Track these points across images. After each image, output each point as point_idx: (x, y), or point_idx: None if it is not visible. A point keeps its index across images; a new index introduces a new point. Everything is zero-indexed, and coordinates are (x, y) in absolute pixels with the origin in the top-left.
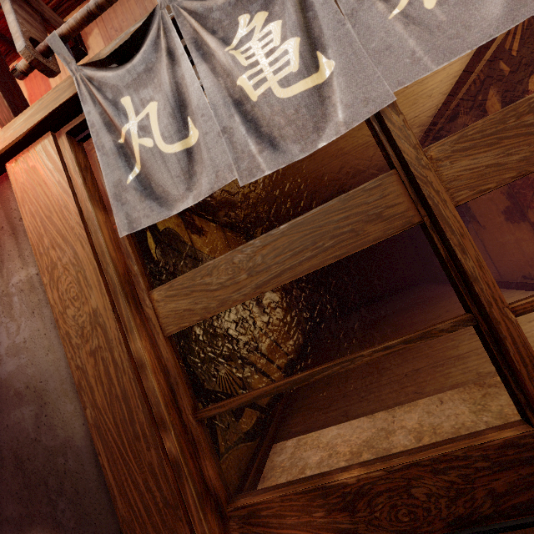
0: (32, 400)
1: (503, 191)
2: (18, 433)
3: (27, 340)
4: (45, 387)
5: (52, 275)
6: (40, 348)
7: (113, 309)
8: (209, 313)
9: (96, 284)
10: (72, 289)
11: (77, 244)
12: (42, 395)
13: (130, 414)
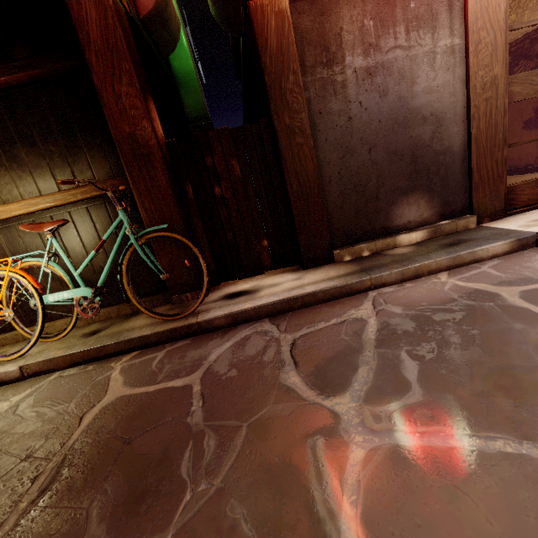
0: (432, 123)
1: (534, 107)
2: (418, 141)
3: (439, 86)
4: (443, 117)
5: (477, 48)
6: (447, 93)
7: (504, 78)
8: (528, 96)
9: (501, 60)
10: (486, 60)
11: (498, 33)
12: (440, 121)
13: (495, 134)
